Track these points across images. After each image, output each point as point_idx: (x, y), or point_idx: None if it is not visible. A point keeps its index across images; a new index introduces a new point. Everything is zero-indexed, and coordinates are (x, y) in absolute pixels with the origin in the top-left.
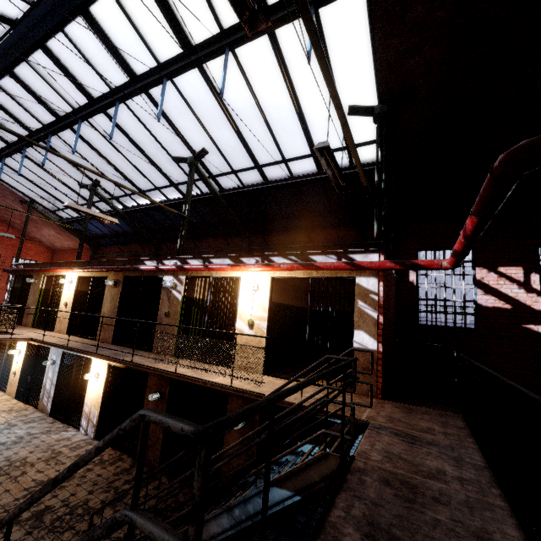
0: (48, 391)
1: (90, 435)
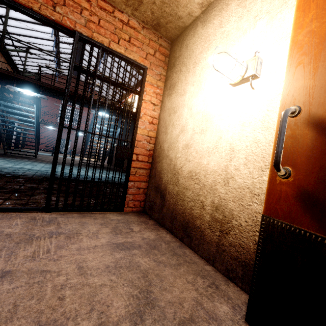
0: (101, 155)
1: (106, 163)
